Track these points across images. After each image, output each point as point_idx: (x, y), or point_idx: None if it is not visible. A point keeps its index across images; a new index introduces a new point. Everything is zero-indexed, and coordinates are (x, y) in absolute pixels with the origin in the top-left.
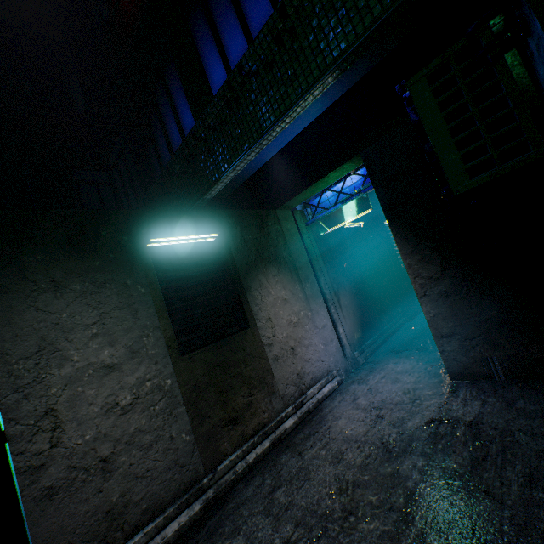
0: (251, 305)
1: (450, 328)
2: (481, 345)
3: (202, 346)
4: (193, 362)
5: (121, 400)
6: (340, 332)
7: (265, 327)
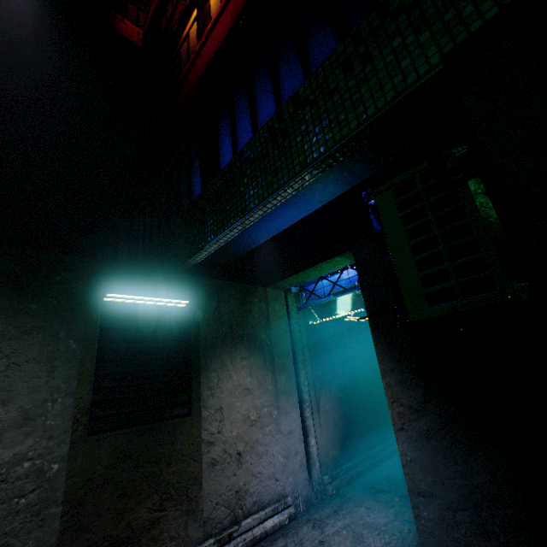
0: (202, 387)
1: (429, 484)
2: (468, 524)
3: (122, 427)
4: (99, 446)
5: None
6: (310, 444)
7: (211, 419)
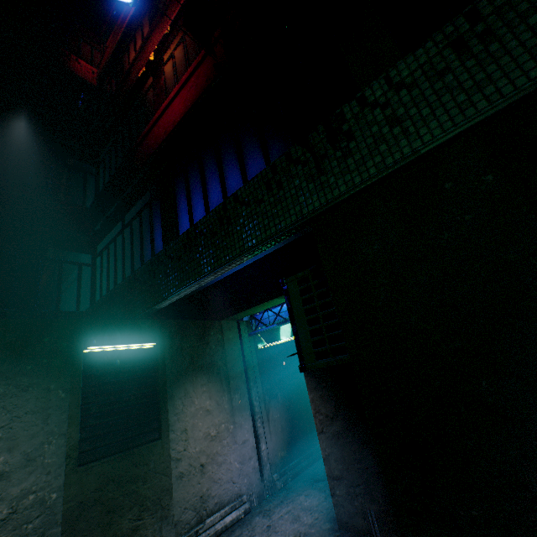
0: (169, 414)
1: (340, 470)
2: (362, 495)
3: (105, 456)
4: (88, 474)
5: None
6: (262, 449)
7: (178, 439)
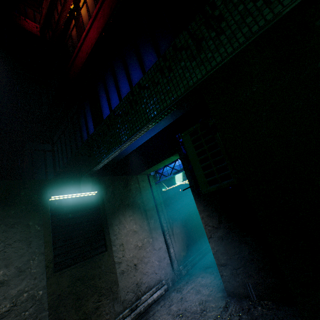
0: (111, 235)
1: (225, 260)
2: (242, 274)
3: (72, 264)
4: (62, 277)
5: (1, 308)
6: (171, 252)
7: (118, 250)
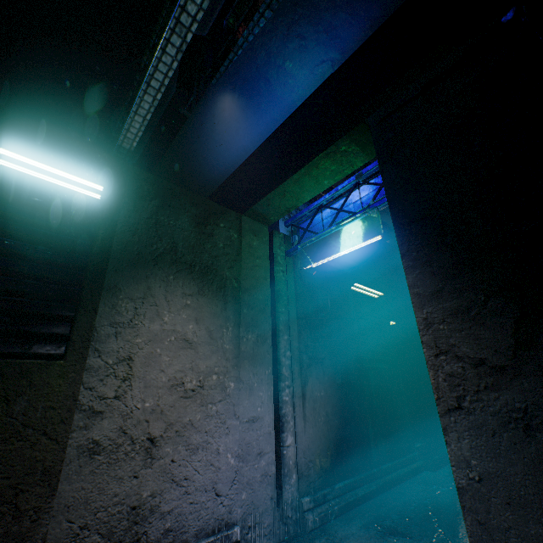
0: (98, 319)
1: None
2: None
3: None
4: None
5: None
6: (286, 444)
7: (107, 372)
